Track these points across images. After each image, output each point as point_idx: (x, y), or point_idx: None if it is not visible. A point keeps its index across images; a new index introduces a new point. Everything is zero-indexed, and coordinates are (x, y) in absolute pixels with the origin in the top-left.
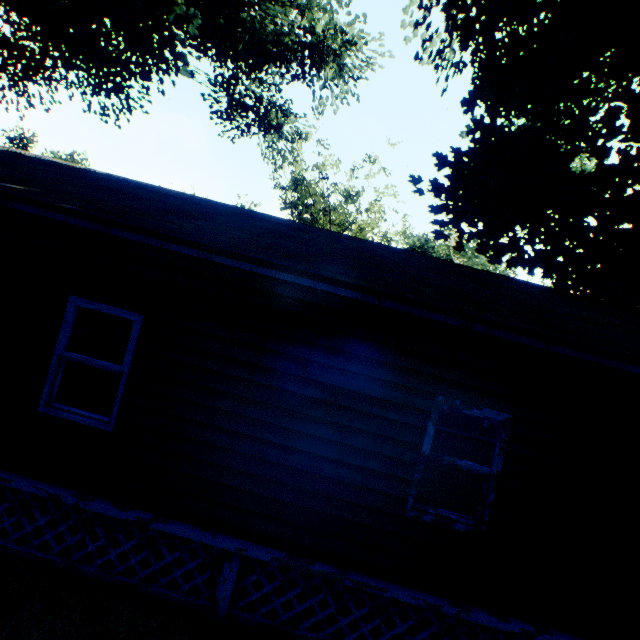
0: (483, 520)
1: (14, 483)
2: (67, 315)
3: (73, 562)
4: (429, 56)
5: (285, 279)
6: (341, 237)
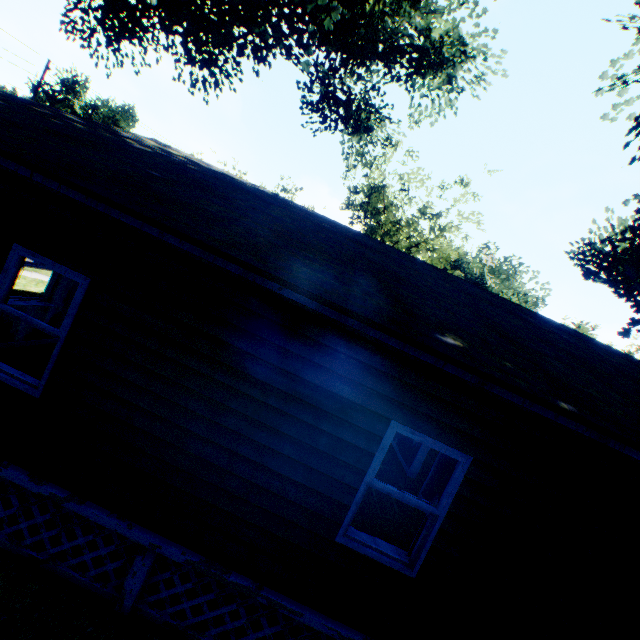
0: None
1: (304, 618)
2: (385, 441)
3: None
4: None
5: None
6: (535, 318)
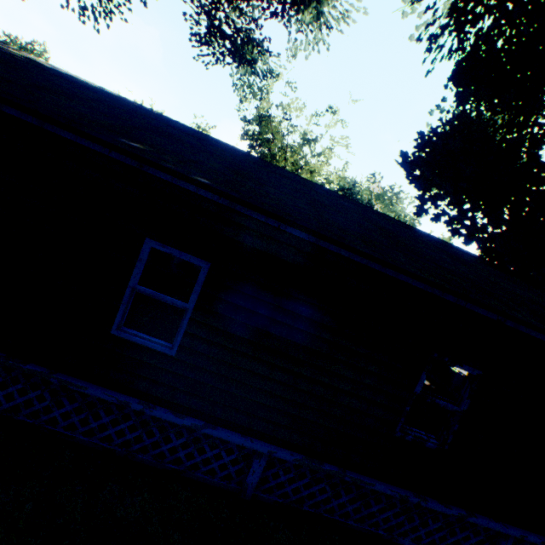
0: (447, 442)
1: (89, 390)
2: (142, 254)
3: (131, 452)
4: (428, 39)
5: (375, 268)
6: (334, 195)
